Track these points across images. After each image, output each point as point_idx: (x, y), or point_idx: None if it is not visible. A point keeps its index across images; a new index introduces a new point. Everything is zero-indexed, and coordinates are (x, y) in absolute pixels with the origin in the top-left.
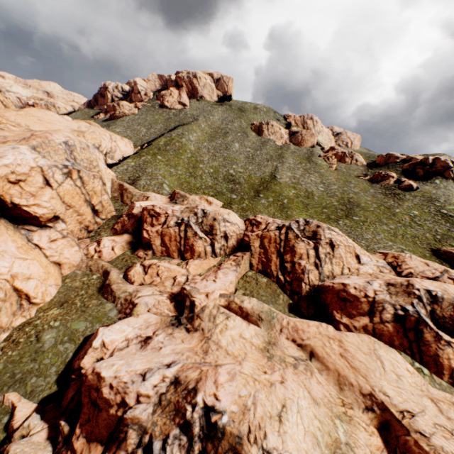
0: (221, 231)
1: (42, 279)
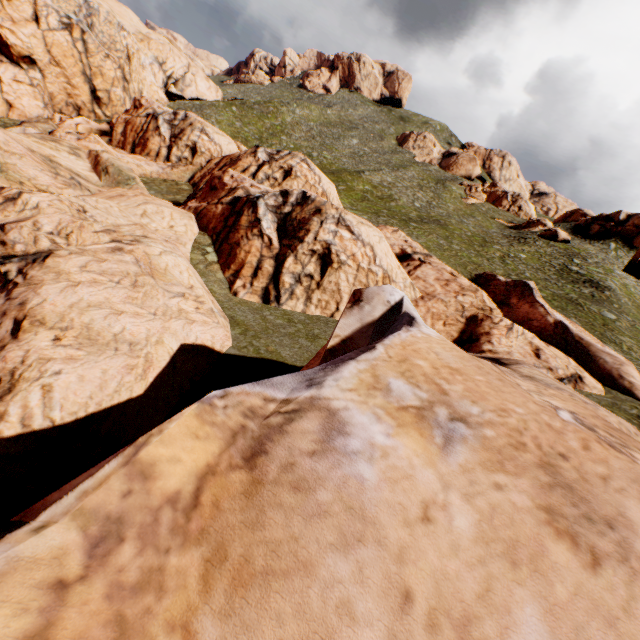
0: (190, 140)
1: None
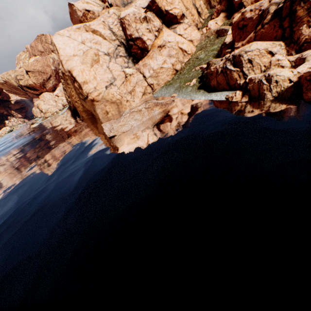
0: None
1: (187, 45)
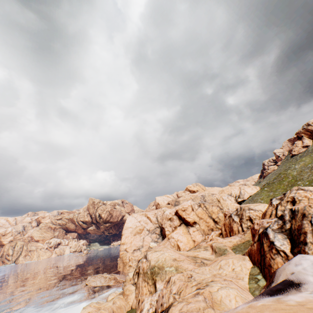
0: (246, 216)
1: (185, 243)
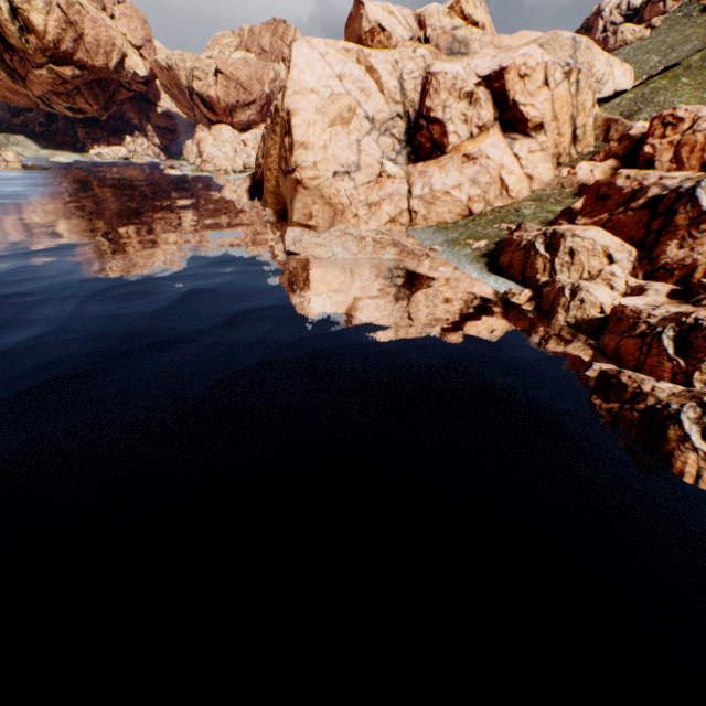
0: None
1: (518, 180)
